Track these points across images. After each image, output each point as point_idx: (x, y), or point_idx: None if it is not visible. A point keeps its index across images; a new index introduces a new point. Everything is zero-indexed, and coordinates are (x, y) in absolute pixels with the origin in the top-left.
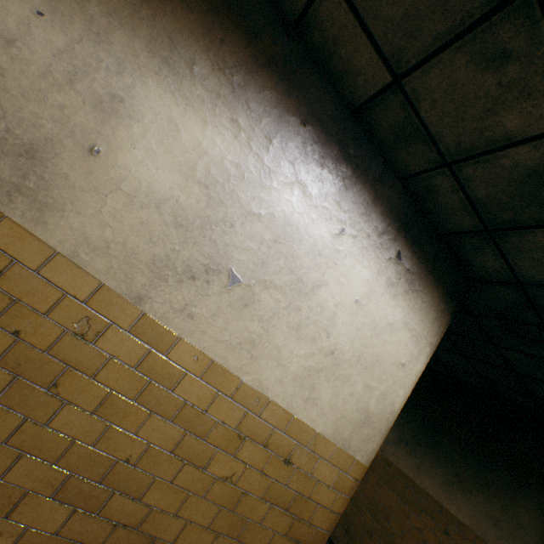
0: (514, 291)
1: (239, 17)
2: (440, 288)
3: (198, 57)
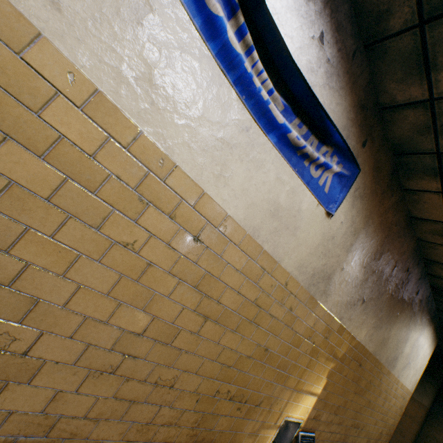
0: None
1: (426, 304)
2: (436, 338)
3: (418, 319)
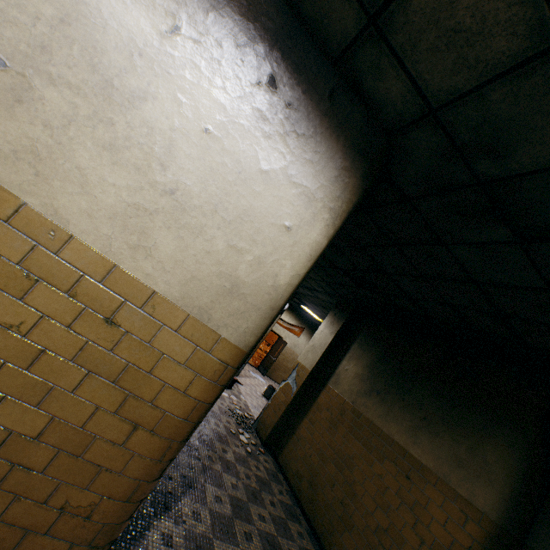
0: (432, 130)
1: None
2: (343, 139)
3: None
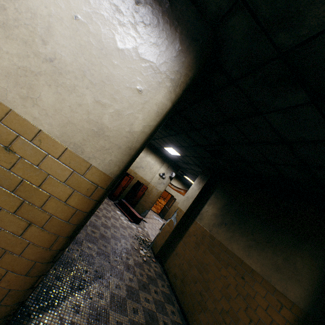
0: (242, 14)
1: None
2: (179, 30)
3: None
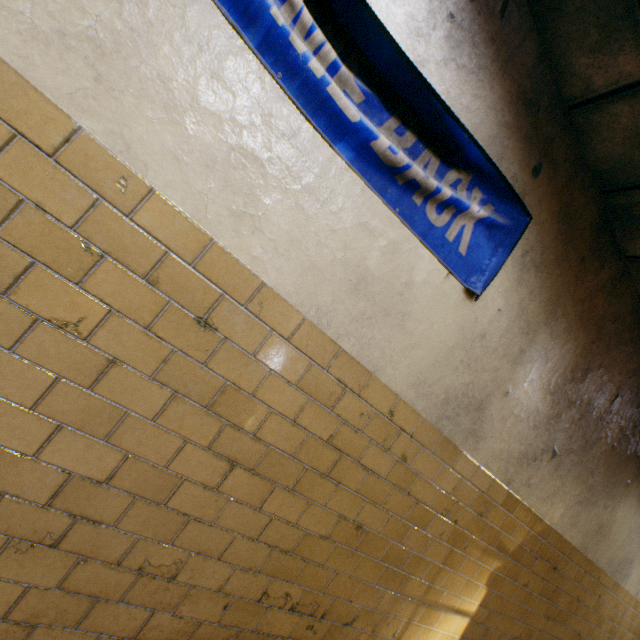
0: None
1: None
2: None
3: None
